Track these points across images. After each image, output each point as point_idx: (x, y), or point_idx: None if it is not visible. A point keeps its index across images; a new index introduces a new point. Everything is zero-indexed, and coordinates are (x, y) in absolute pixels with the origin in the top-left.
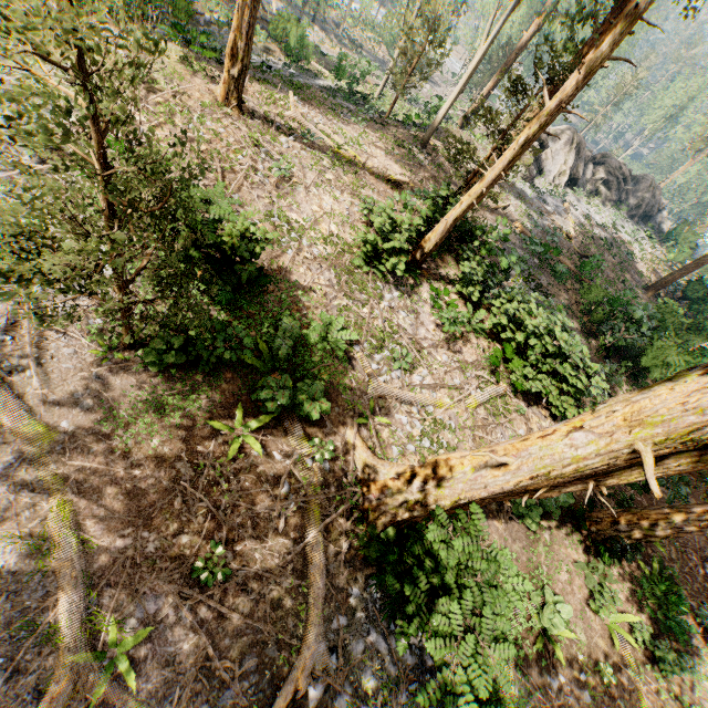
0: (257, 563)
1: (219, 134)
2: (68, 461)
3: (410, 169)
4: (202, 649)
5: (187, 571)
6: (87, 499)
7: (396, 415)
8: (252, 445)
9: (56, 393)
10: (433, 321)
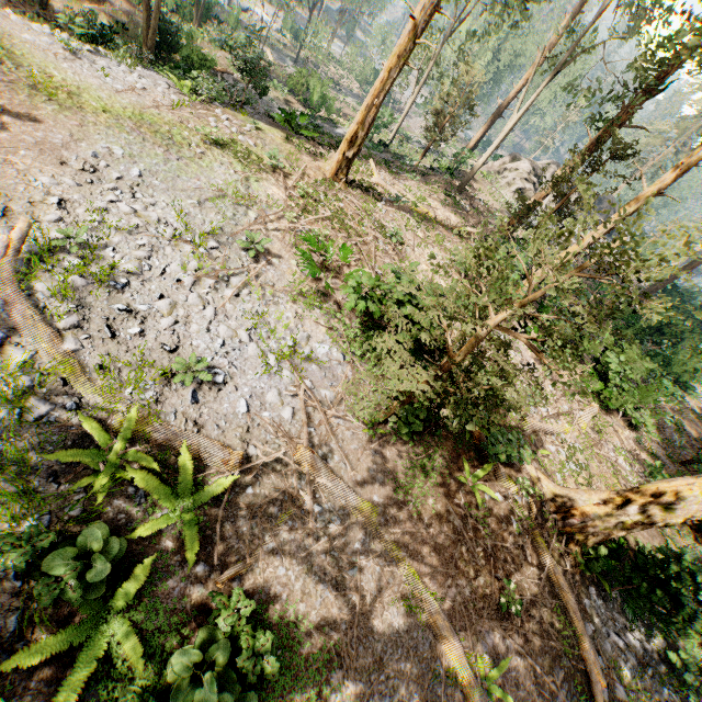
0: (526, 591)
1: (343, 209)
2: (392, 530)
3: (462, 217)
4: (529, 669)
5: (494, 607)
6: (416, 560)
7: (545, 445)
8: (488, 492)
9: (358, 472)
10: (530, 356)
